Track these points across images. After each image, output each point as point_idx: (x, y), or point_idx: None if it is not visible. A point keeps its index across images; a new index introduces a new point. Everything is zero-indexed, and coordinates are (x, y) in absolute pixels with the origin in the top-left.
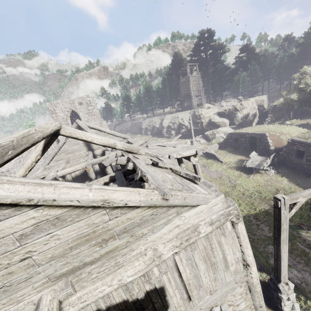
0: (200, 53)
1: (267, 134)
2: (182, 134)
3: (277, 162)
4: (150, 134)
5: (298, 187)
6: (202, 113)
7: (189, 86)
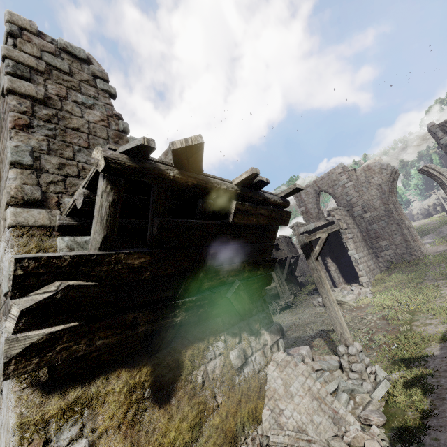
0: None
1: None
2: None
3: None
4: (422, 218)
5: None
6: None
7: None
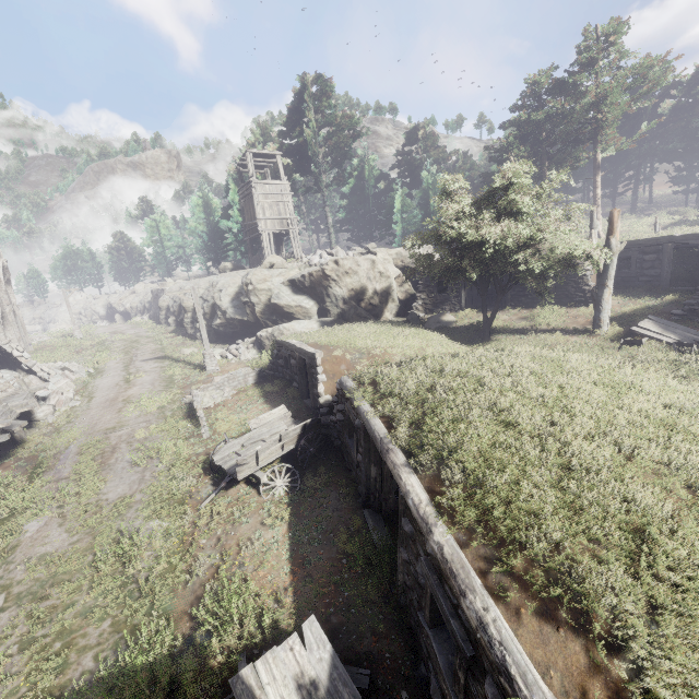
0: (300, 130)
1: (317, 357)
2: (217, 332)
3: (325, 445)
4: (174, 323)
5: (285, 561)
6: (252, 281)
7: (255, 208)
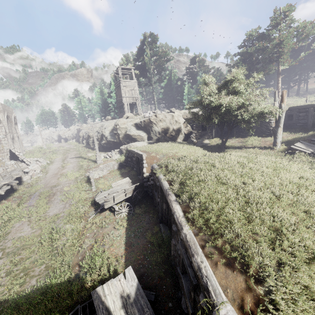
0: (142, 58)
1: (143, 156)
2: (103, 146)
3: (145, 195)
4: (85, 143)
5: (123, 244)
6: (118, 123)
7: (121, 92)
